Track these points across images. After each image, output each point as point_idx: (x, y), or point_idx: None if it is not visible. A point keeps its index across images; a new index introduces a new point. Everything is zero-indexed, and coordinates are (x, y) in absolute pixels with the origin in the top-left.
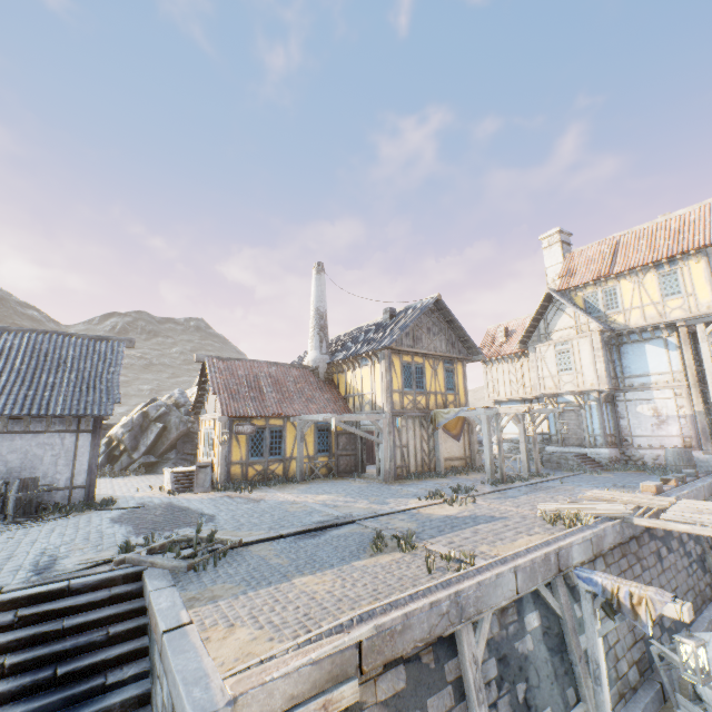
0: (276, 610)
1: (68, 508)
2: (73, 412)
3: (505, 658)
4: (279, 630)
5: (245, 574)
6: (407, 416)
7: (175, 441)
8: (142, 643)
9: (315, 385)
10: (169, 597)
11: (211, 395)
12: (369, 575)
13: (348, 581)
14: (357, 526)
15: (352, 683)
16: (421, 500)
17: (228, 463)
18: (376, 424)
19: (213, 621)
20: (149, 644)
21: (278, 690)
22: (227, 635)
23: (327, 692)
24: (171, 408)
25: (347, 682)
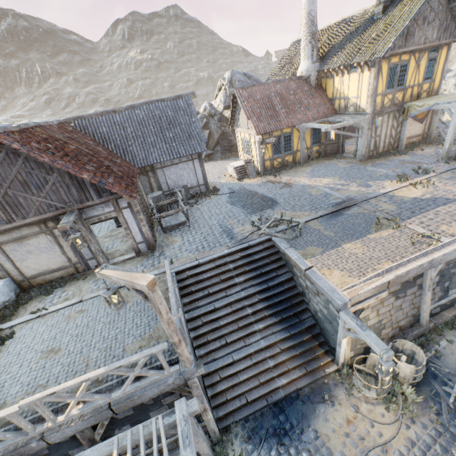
0: (343, 262)
1: (205, 197)
2: (190, 153)
3: (443, 275)
4: (350, 272)
5: (317, 241)
6: (384, 113)
7: (217, 140)
8: (283, 263)
9: (308, 93)
10: (294, 253)
11: (242, 117)
12: (379, 245)
13: (370, 248)
14: (358, 208)
15: (385, 292)
16: (392, 182)
17: (263, 161)
18: (359, 125)
19: (320, 266)
20: (285, 263)
21: (362, 295)
22: (330, 273)
23: (377, 295)
24: (209, 119)
25: (383, 292)
